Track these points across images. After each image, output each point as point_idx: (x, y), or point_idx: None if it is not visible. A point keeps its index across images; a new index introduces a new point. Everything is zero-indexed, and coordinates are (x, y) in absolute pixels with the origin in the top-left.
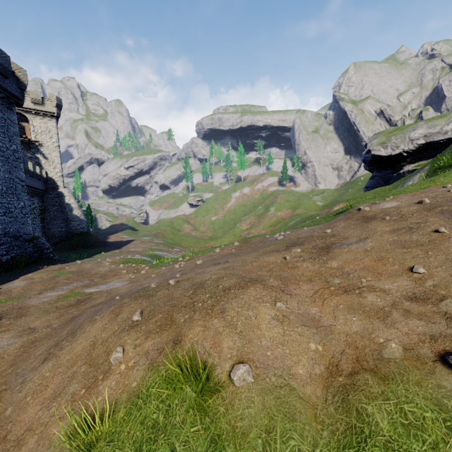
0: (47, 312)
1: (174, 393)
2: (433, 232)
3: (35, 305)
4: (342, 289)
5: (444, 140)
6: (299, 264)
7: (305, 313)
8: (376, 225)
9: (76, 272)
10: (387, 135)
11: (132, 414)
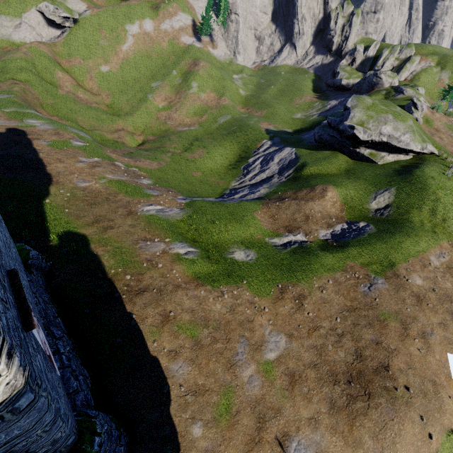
0: (289, 398)
1: (450, 439)
2: (452, 333)
3: (263, 393)
4: (449, 376)
5: (396, 146)
6: (429, 358)
7: (452, 395)
8: (428, 313)
9: (201, 322)
10: (366, 110)
11: (443, 448)
